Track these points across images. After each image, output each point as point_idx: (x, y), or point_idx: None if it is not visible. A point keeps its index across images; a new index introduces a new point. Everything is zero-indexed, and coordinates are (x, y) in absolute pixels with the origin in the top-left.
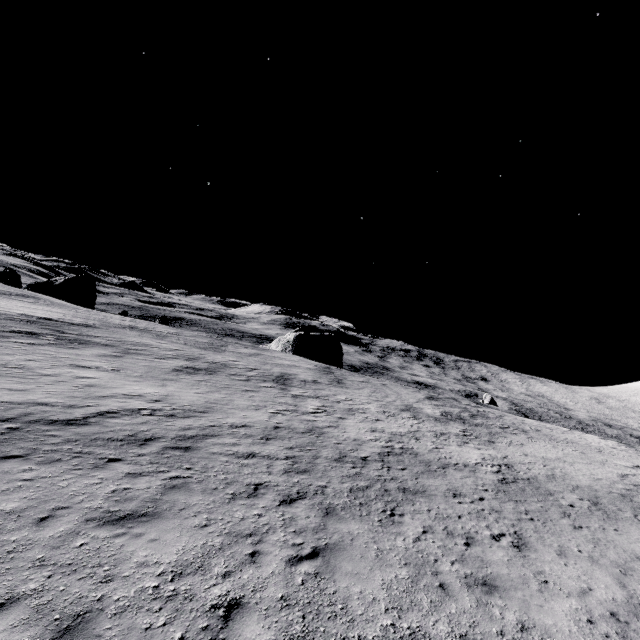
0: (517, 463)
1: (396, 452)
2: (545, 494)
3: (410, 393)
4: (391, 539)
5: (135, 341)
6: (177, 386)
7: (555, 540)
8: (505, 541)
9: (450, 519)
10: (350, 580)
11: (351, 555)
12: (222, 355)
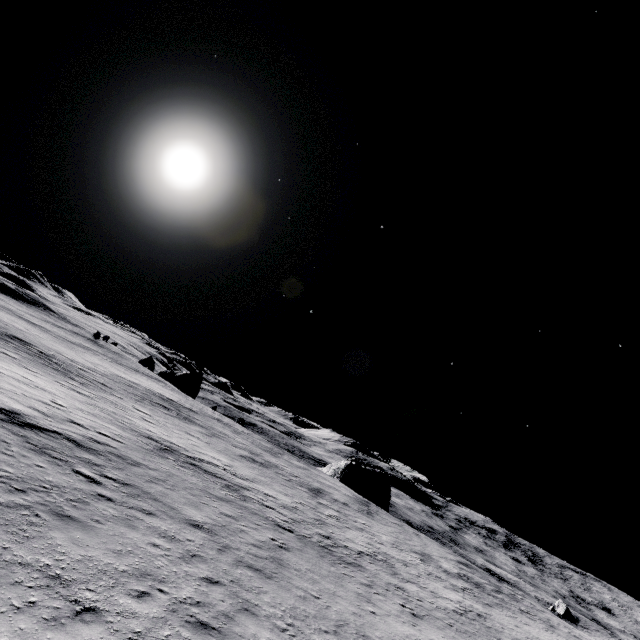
0: (495, 621)
1: (376, 557)
2: (492, 635)
3: (441, 550)
4: (329, 565)
5: (220, 430)
6: (240, 464)
7: (454, 635)
8: (409, 610)
9: (379, 586)
10: (295, 556)
11: (302, 554)
12: (277, 459)
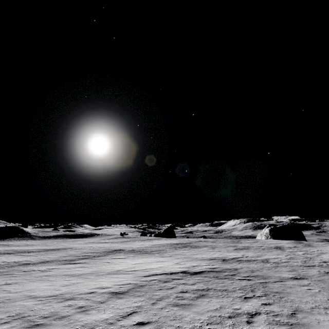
0: None
1: None
2: None
3: None
4: None
5: (209, 244)
6: (242, 252)
7: None
8: None
9: None
10: None
11: None
12: (242, 244)
